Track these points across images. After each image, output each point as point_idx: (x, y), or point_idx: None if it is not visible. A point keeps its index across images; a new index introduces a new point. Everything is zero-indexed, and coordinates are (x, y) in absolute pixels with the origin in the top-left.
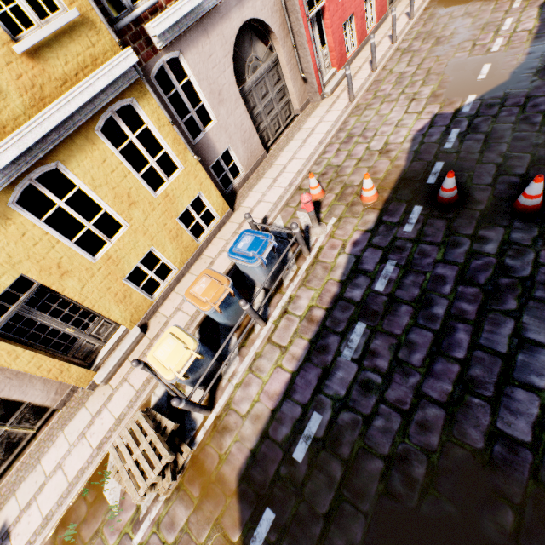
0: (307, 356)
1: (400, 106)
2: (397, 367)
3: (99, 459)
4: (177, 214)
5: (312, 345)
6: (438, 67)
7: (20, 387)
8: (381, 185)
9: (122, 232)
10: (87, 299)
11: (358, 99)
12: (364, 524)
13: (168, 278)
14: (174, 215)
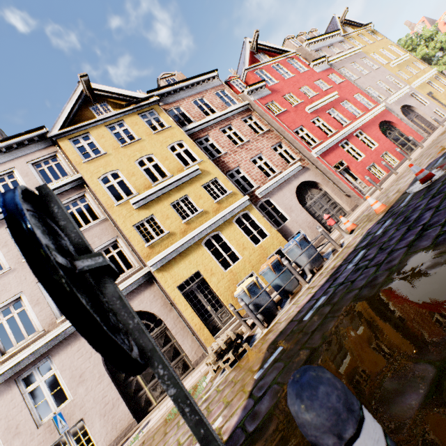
0: (326, 280)
1: (410, 174)
2: (379, 251)
3: (202, 373)
4: (267, 256)
5: (330, 275)
6: (436, 149)
7: (182, 337)
8: (390, 202)
9: (238, 261)
10: (219, 290)
11: (384, 187)
12: (336, 320)
13: None
14: (265, 256)
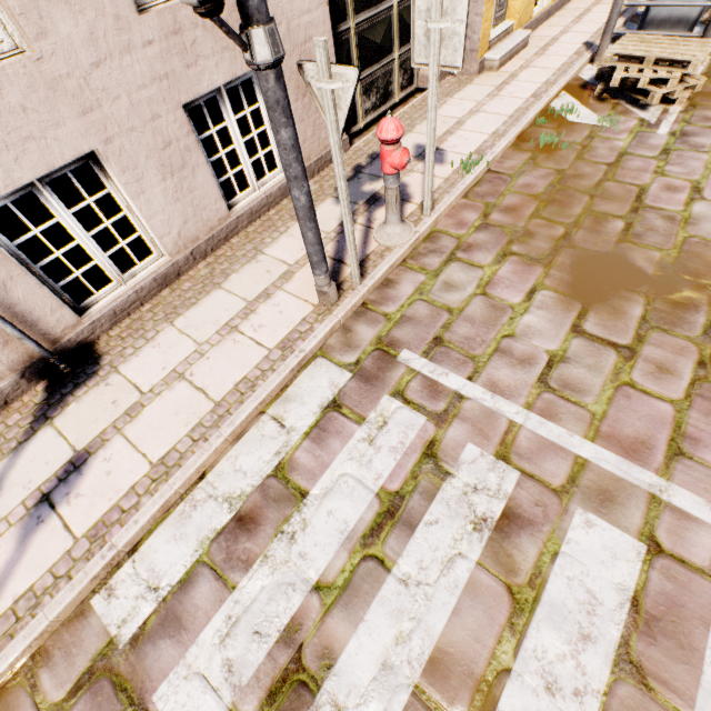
0: None
1: None
2: None
3: (546, 99)
4: None
5: None
6: None
7: None
8: None
9: None
10: None
11: None
12: None
13: (543, 3)
14: None
